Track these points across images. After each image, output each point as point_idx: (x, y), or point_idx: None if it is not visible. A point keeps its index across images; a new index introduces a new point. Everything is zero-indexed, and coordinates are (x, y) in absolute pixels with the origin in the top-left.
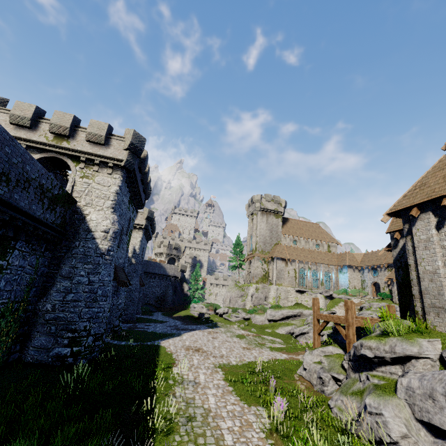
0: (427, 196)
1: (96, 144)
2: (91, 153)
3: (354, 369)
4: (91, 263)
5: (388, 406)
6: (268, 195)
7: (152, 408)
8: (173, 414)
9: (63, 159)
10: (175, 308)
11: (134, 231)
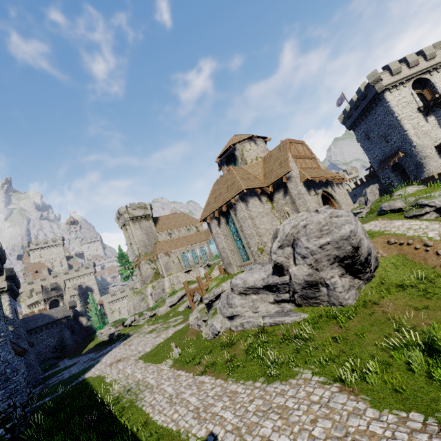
0: (210, 211)
1: None
2: None
3: (208, 311)
4: None
5: (215, 320)
6: (133, 204)
7: (103, 402)
8: (118, 395)
9: None
10: (81, 345)
11: None
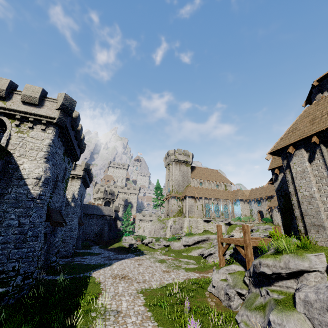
0: (299, 137)
1: (31, 104)
2: (26, 112)
3: (254, 284)
4: (22, 207)
5: (290, 322)
6: (180, 150)
7: None
8: None
9: None
10: (111, 241)
11: (73, 180)
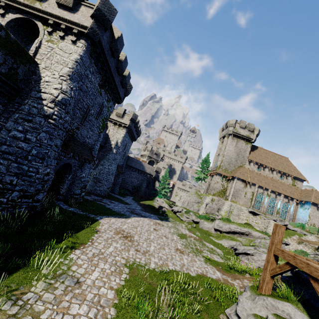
0: None
1: (65, 8)
2: (59, 16)
3: None
4: (32, 122)
5: None
6: (243, 121)
7: None
8: None
9: (35, 22)
10: (145, 197)
11: (119, 128)
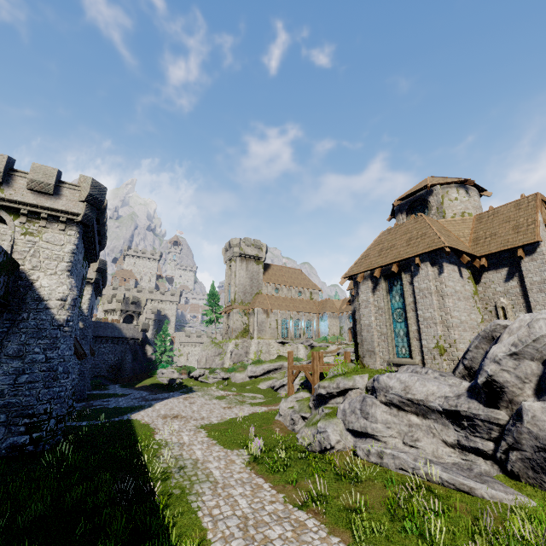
0: (367, 267)
1: (42, 194)
2: (36, 205)
3: (316, 406)
4: (47, 338)
5: (331, 425)
6: (248, 239)
7: (145, 467)
8: (166, 468)
9: None
10: (137, 377)
11: None
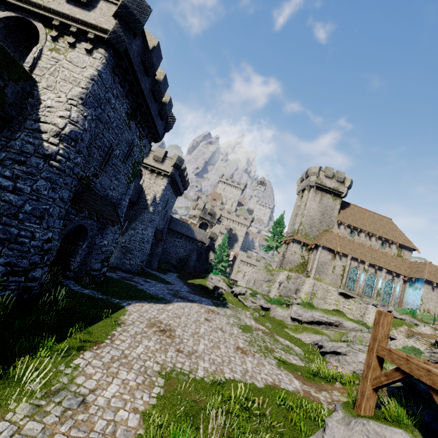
0: None
1: (77, 4)
2: (67, 15)
3: None
4: (25, 164)
5: None
6: (330, 169)
7: None
8: None
9: (33, 24)
10: (195, 274)
11: (158, 177)
